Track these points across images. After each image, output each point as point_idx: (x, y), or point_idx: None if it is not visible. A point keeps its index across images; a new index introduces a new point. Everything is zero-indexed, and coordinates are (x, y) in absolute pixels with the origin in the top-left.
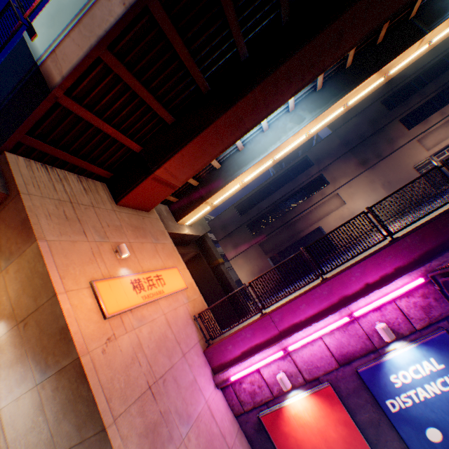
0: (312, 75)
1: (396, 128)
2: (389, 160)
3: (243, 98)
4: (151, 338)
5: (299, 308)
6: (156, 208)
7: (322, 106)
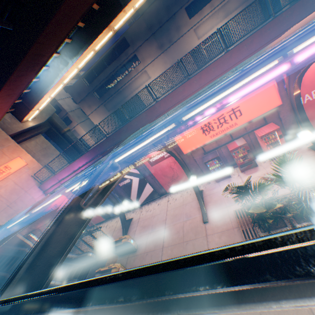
0: (40, 66)
1: (183, 17)
2: (176, 46)
3: (0, 93)
4: (7, 192)
5: (63, 174)
6: (1, 120)
7: (76, 55)
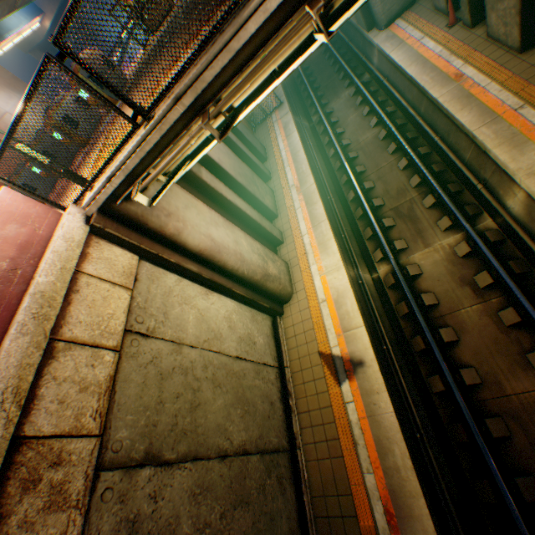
0: None
1: None
2: None
3: None
4: None
5: None
6: None
7: None
